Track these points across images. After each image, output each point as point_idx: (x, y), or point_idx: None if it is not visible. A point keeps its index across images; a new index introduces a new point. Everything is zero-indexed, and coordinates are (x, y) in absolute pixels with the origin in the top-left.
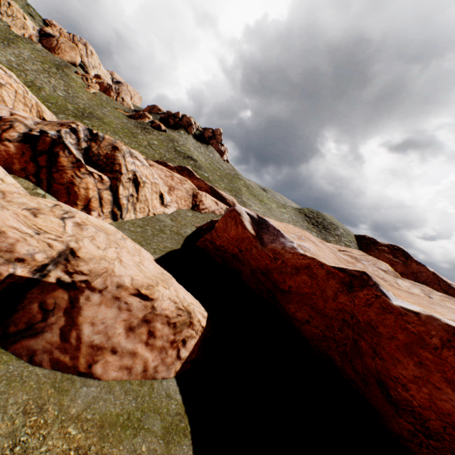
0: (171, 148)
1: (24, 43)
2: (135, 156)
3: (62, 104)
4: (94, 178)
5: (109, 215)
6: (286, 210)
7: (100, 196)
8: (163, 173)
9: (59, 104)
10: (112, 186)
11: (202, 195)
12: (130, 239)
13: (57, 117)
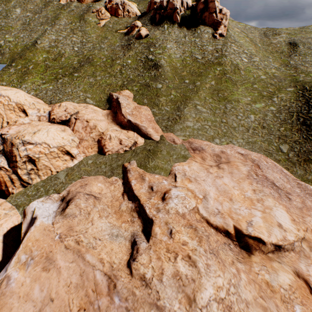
0: (142, 60)
1: (64, 12)
2: (28, 142)
3: (71, 62)
4: (4, 170)
5: (20, 186)
6: (269, 100)
7: (11, 178)
8: (82, 125)
9: (69, 64)
10: (14, 171)
11: (106, 139)
12: (2, 215)
13: (56, 85)
